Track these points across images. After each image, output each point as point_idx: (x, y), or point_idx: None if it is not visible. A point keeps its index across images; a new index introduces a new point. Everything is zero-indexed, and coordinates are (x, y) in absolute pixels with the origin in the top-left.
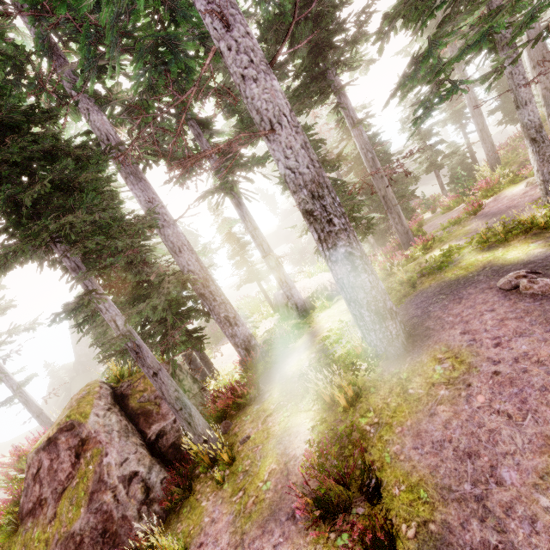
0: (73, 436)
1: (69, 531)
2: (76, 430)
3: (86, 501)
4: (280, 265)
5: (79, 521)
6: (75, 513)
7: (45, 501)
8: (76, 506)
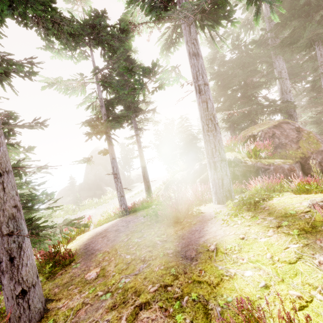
0: (290, 126)
1: (318, 150)
2: (291, 124)
3: (320, 142)
4: None
5: (322, 147)
6: (316, 145)
7: (285, 144)
8: (315, 144)
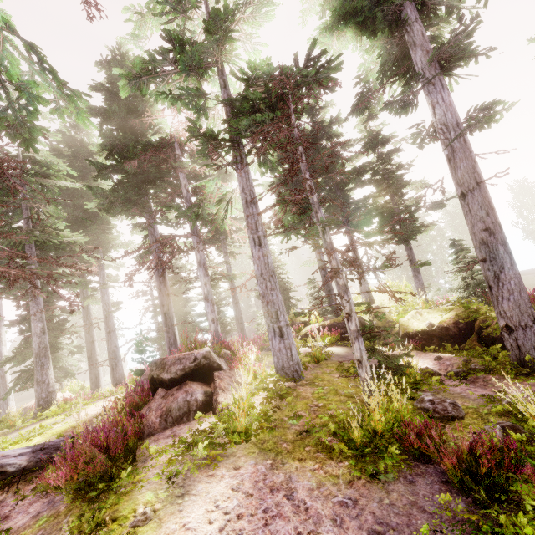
0: None
1: None
2: None
3: None
4: (0, 376)
5: None
6: None
7: None
8: None
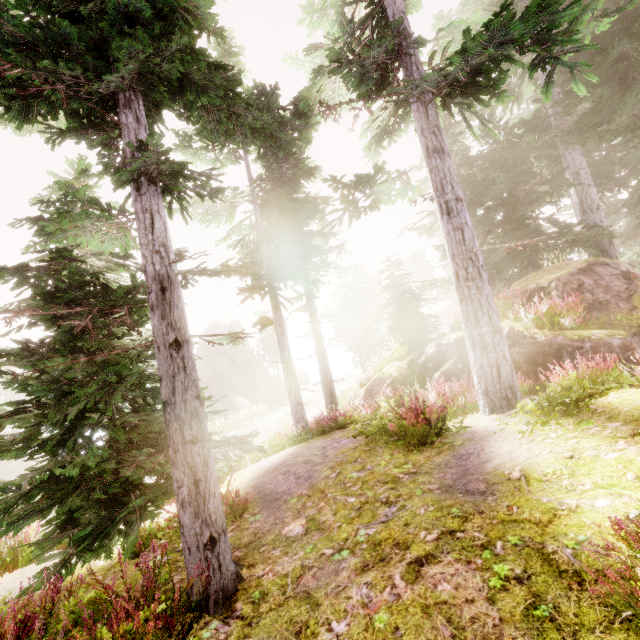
0: (611, 269)
1: None
2: (611, 266)
3: None
4: None
5: None
6: None
7: (606, 302)
8: None
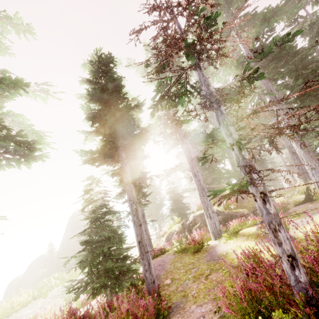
0: None
1: None
2: None
3: None
4: None
5: None
6: None
7: (242, 199)
8: None
